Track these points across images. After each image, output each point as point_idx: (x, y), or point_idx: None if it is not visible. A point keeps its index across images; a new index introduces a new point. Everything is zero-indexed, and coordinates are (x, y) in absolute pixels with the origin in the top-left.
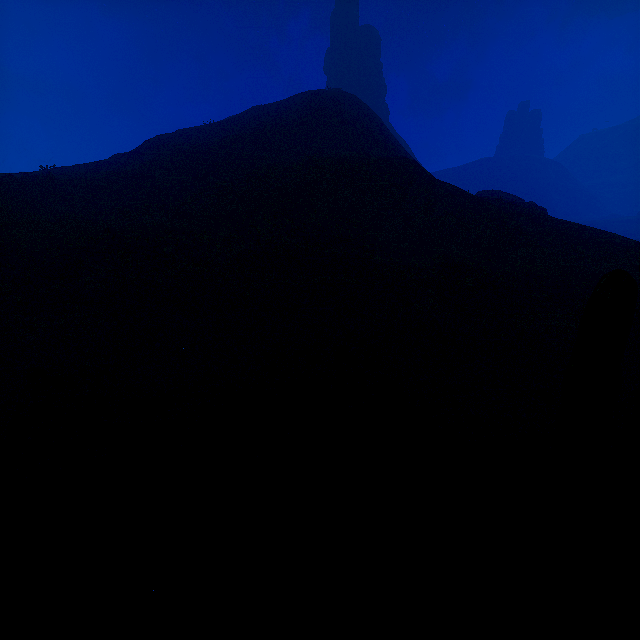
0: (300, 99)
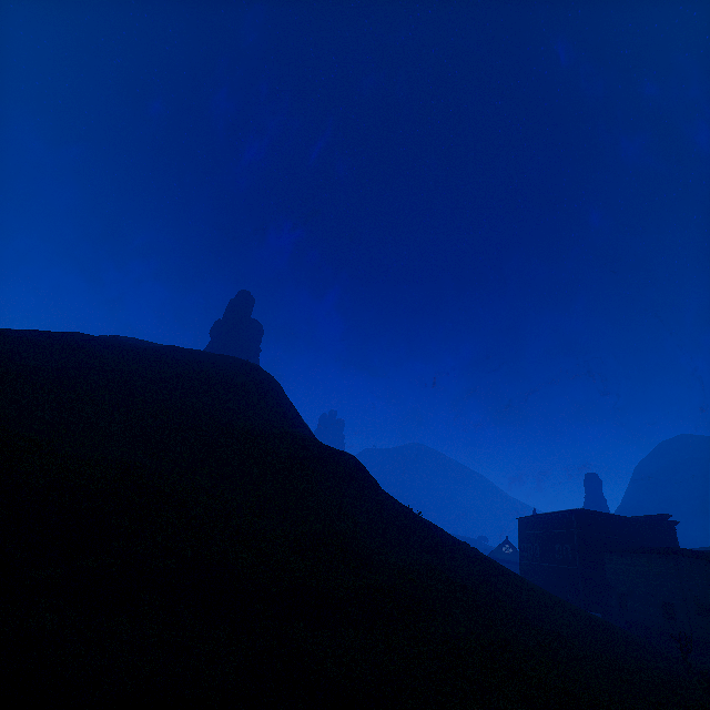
0: (236, 363)
